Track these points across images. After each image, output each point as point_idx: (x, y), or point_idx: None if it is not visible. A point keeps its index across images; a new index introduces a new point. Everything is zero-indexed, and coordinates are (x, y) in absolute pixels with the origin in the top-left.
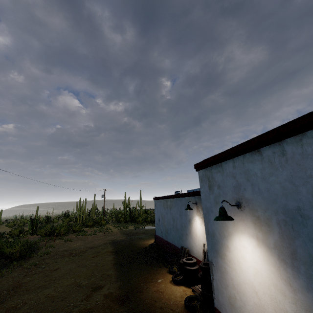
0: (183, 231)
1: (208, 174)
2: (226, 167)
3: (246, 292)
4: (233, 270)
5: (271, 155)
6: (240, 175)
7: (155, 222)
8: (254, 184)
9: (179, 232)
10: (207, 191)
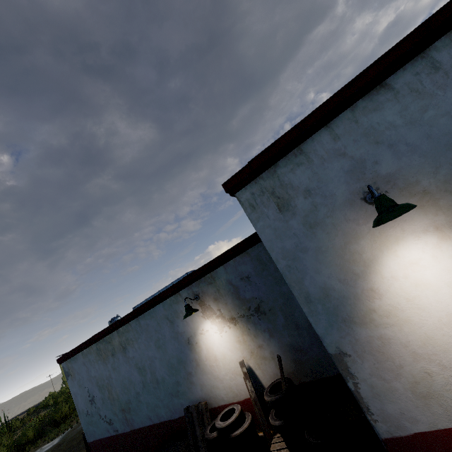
0: (178, 373)
1: (268, 185)
2: (315, 149)
3: (450, 341)
4: (402, 326)
5: (412, 81)
6: (356, 144)
7: (78, 414)
8: (395, 142)
9: (165, 384)
10: (278, 219)
